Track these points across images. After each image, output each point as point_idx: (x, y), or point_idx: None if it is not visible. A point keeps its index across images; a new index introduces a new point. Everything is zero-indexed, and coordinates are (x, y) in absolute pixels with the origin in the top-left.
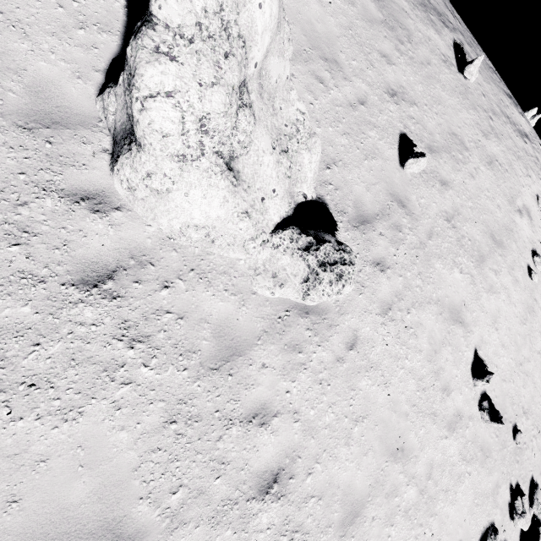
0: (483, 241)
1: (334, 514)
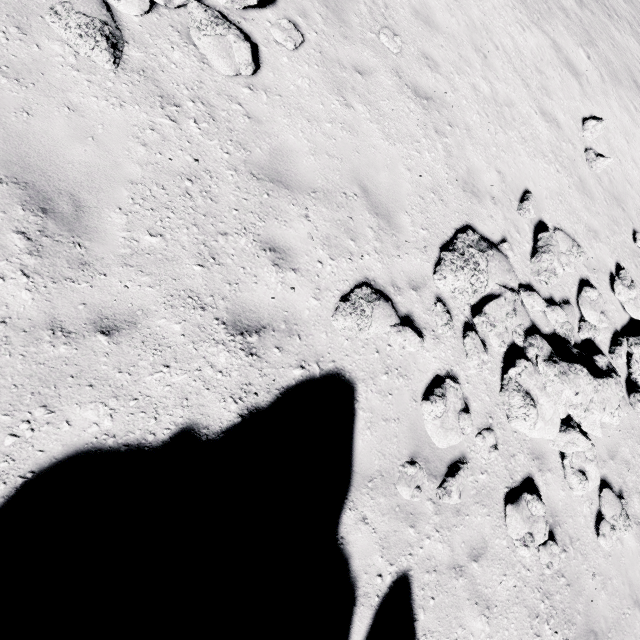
0: (623, 75)
1: (412, 0)
